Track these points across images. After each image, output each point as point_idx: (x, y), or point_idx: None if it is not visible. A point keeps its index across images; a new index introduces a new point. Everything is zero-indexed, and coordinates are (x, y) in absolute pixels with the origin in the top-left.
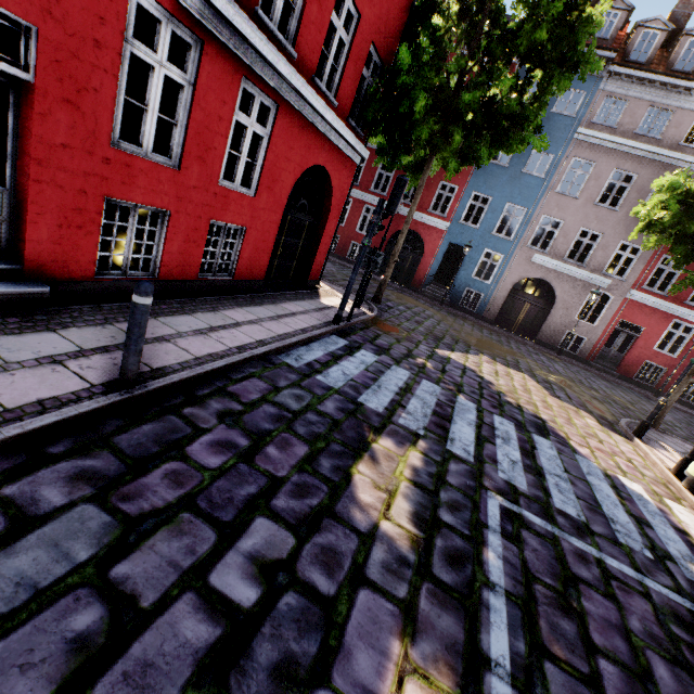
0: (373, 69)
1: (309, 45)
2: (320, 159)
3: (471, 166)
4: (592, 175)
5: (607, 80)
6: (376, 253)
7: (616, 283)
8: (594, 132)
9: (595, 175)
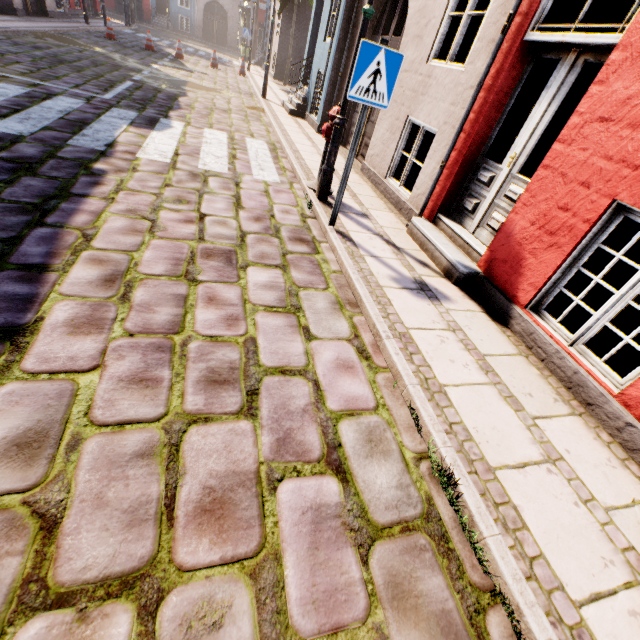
0: None
1: None
2: None
3: None
4: None
5: None
6: None
7: None
8: None
9: None
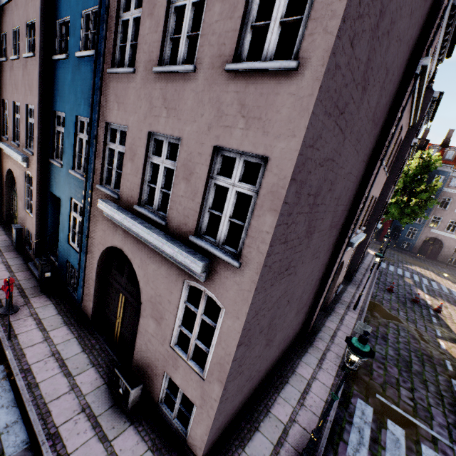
0: None
1: None
2: None
3: None
4: (451, 202)
5: (452, 173)
6: (388, 245)
7: None
8: (450, 189)
9: (453, 202)
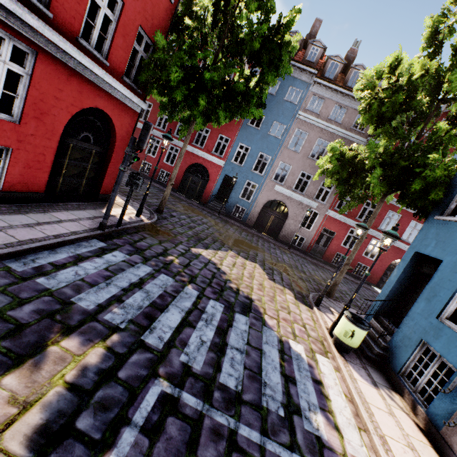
0: (147, 47)
1: (68, 11)
2: (97, 104)
3: (238, 126)
4: (307, 140)
5: (313, 86)
6: (137, 177)
7: (321, 205)
8: (307, 115)
9: (308, 140)
